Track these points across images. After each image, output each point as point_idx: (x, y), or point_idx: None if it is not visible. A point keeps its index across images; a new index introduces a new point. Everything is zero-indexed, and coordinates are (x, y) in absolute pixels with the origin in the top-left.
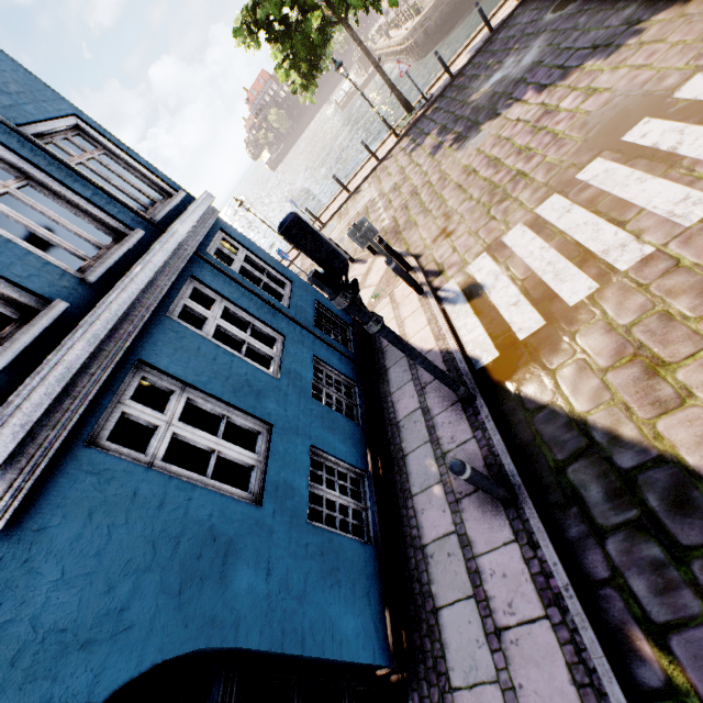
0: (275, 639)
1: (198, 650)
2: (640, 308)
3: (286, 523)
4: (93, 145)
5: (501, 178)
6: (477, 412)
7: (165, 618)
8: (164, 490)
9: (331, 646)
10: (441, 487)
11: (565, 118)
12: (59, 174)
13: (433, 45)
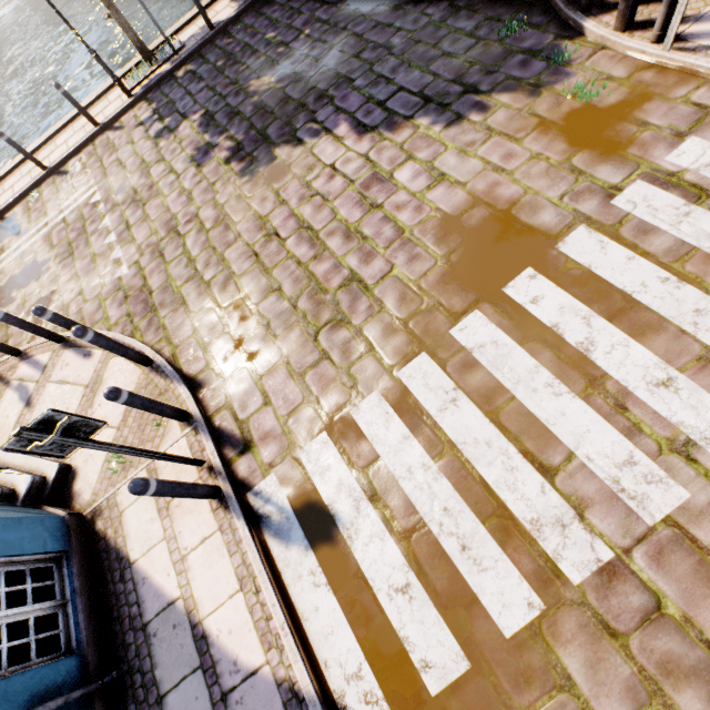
0: None
1: None
2: (629, 693)
3: None
4: None
5: (326, 273)
6: None
7: None
8: None
9: None
10: None
11: (408, 203)
12: None
13: None
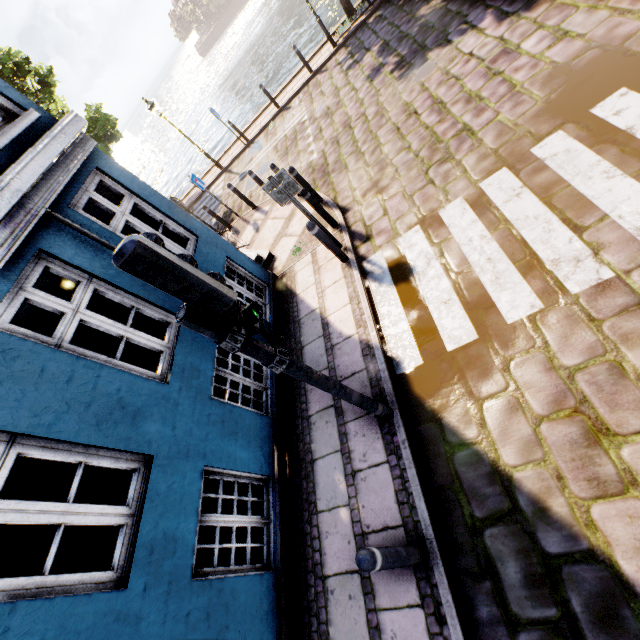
0: None
1: None
2: (589, 350)
3: (161, 596)
4: None
5: (445, 130)
6: (393, 432)
7: None
8: None
9: None
10: (348, 511)
11: (526, 64)
12: None
13: None
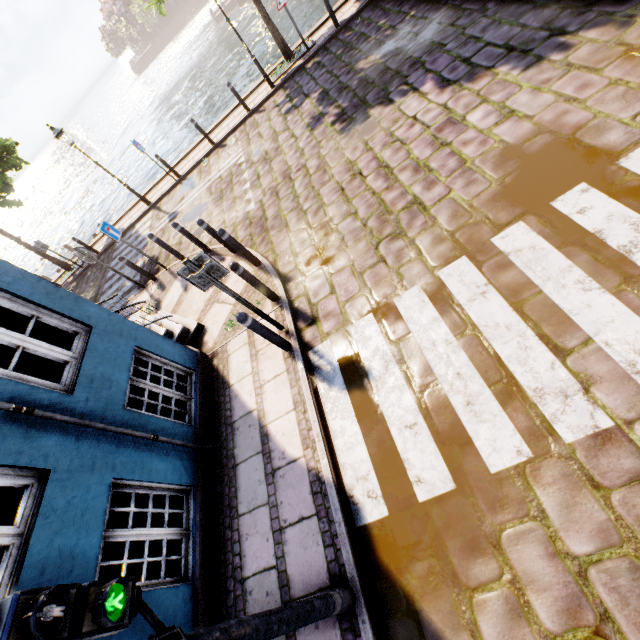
0: None
1: None
2: (600, 533)
3: None
4: None
5: (394, 199)
6: (356, 628)
7: None
8: None
9: None
10: None
11: (474, 139)
12: None
13: None
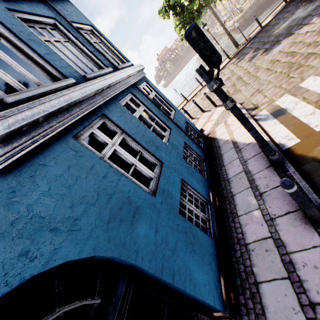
0: (157, 268)
1: (113, 259)
2: None
3: (167, 210)
4: (97, 39)
5: (296, 59)
6: (285, 170)
7: (98, 233)
8: (107, 170)
9: (189, 285)
10: (259, 211)
11: None
12: (81, 40)
13: (248, 25)
